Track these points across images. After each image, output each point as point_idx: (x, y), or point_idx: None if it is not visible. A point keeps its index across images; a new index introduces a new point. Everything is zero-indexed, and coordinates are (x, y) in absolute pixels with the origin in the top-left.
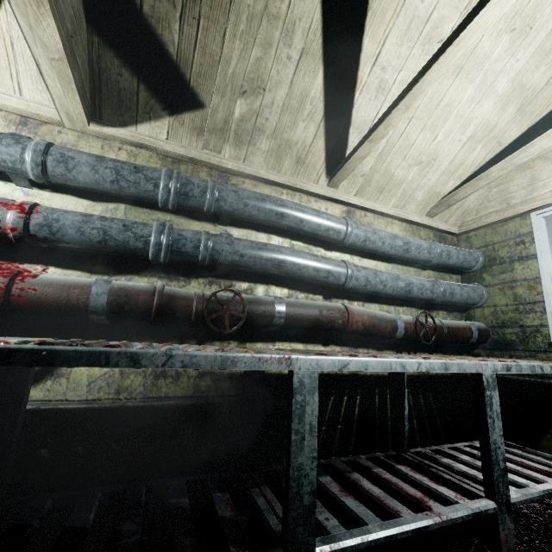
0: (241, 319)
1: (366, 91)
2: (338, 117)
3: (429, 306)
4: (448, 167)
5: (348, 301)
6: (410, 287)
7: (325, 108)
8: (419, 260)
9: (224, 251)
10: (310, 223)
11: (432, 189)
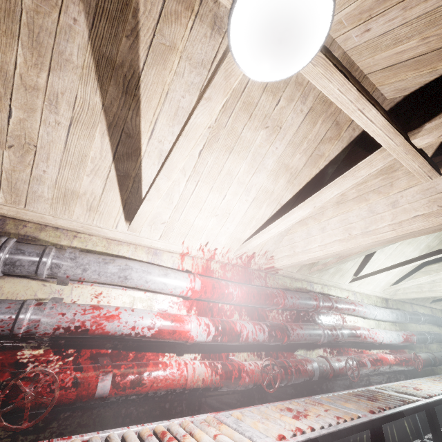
0: None
1: None
2: None
3: None
4: None
5: None
6: None
7: None
8: None
9: (437, 339)
10: (440, 323)
11: None
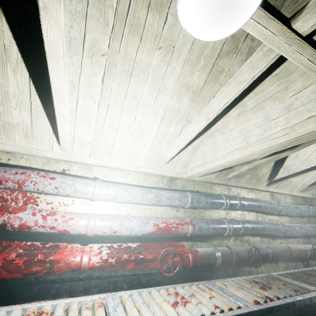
0: (258, 259)
1: (290, 157)
2: (278, 165)
3: (308, 236)
4: (313, 176)
5: (280, 239)
6: (306, 232)
7: (274, 163)
8: (304, 216)
9: (249, 229)
10: (268, 209)
11: (305, 183)
